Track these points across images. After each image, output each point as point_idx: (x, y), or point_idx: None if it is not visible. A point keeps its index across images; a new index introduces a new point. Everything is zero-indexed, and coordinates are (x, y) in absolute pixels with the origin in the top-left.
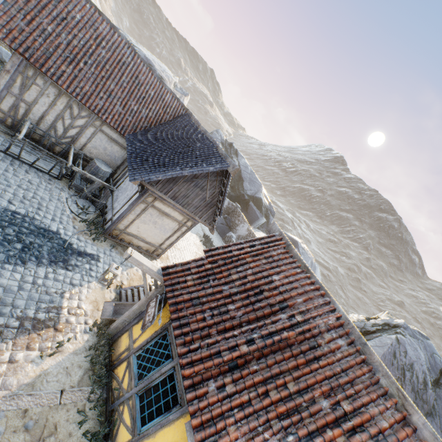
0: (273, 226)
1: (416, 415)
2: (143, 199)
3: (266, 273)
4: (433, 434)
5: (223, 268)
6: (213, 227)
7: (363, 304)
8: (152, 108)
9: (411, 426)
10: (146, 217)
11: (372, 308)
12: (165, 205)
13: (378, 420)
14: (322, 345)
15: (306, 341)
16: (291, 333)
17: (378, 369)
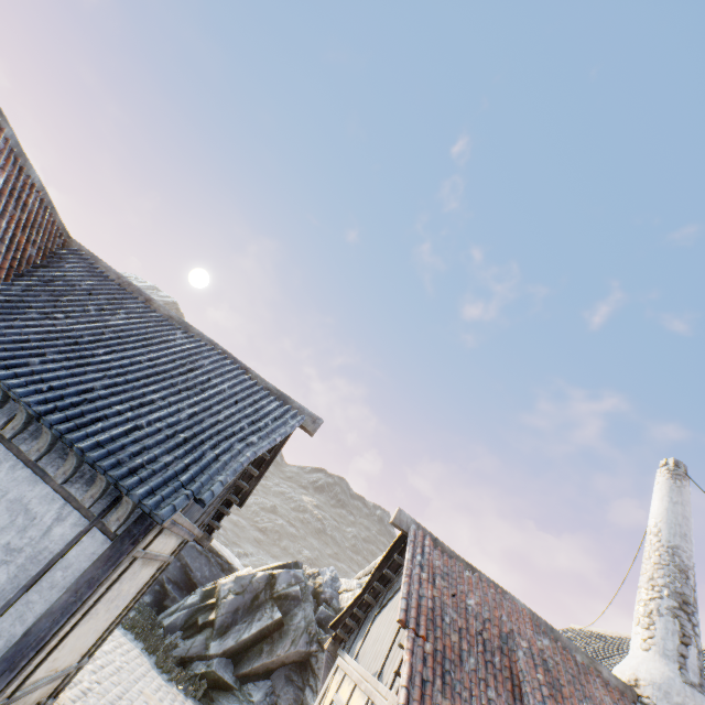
0: (401, 515)
1: (603, 669)
2: (134, 551)
3: (464, 602)
4: (615, 677)
5: (440, 634)
6: (207, 532)
7: (243, 531)
8: (1, 226)
9: (608, 683)
10: (105, 598)
11: (252, 530)
12: (165, 535)
13: (604, 700)
14: (547, 660)
15: (541, 668)
16: (541, 671)
17: (570, 647)
